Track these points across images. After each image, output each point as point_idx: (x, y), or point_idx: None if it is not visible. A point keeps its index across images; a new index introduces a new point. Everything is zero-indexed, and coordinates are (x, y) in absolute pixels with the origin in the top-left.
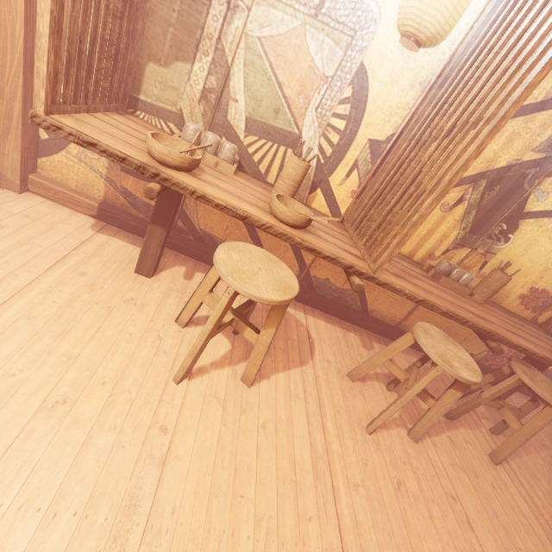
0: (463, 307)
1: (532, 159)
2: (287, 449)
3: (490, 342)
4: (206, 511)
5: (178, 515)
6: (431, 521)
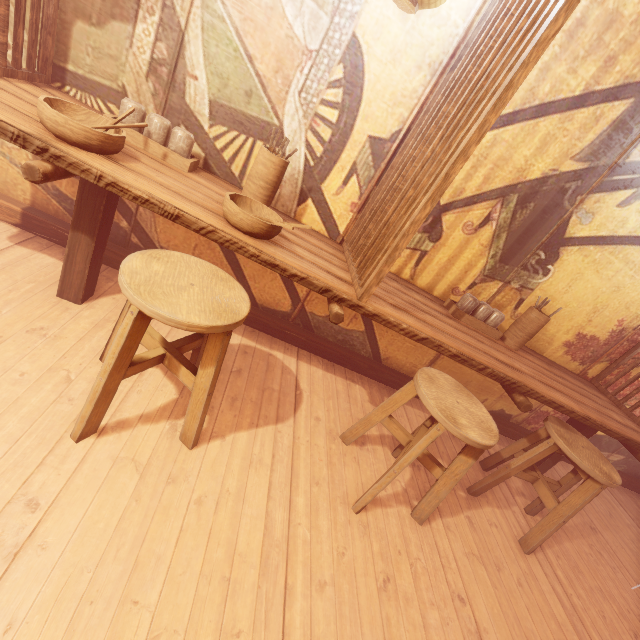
0: (485, 351)
1: (572, 170)
2: (227, 534)
3: (516, 396)
4: (67, 627)
5: (16, 633)
6: (425, 632)
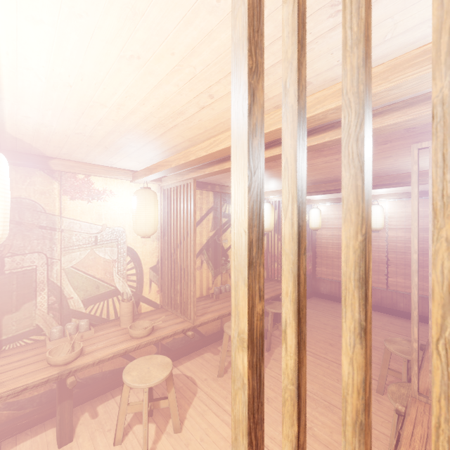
0: None
1: (213, 234)
2: (218, 437)
3: None
4: None
5: None
6: None
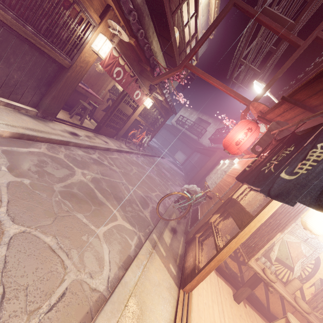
0: None
1: None
2: None
3: None
4: None
5: None
6: None
